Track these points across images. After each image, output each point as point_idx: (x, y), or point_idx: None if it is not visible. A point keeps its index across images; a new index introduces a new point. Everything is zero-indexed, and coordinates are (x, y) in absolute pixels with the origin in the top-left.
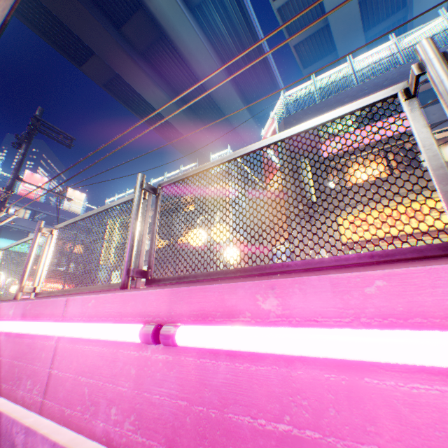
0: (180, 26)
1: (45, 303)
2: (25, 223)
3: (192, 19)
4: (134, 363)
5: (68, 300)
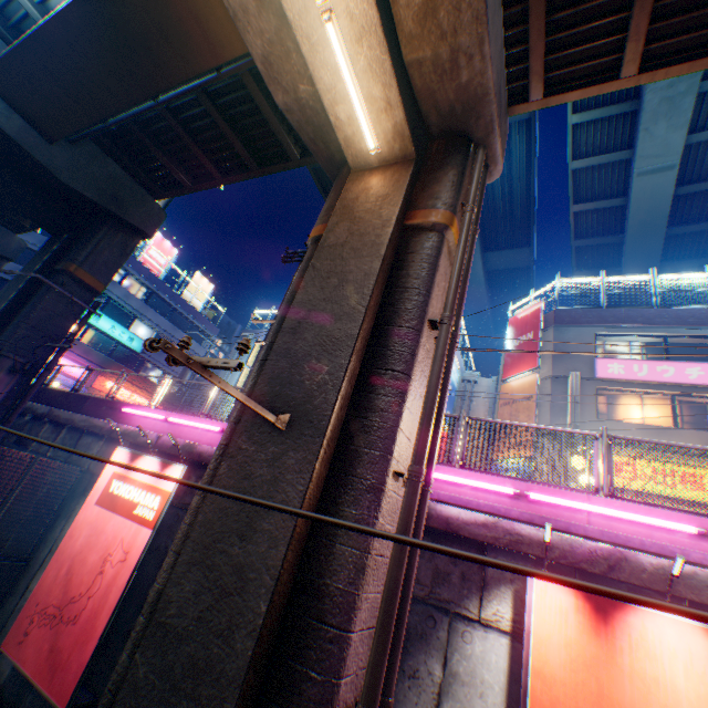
0: None
1: (557, 491)
2: (136, 304)
3: None
4: (665, 539)
5: (587, 496)
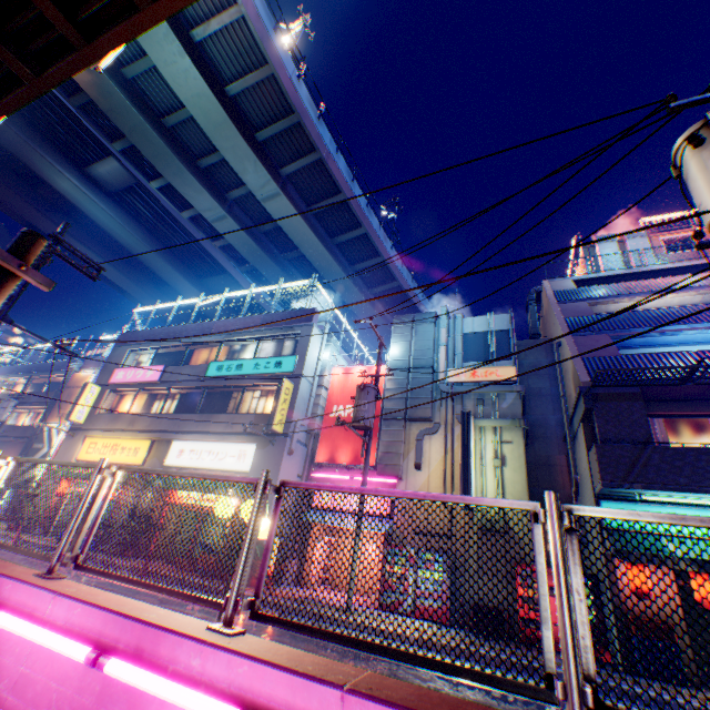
0: (92, 207)
1: None
2: None
3: (109, 202)
4: None
5: None
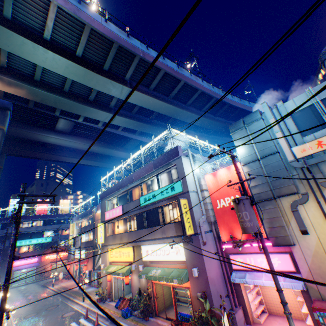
0: (66, 142)
1: None
2: (41, 228)
3: (71, 137)
4: None
5: None
